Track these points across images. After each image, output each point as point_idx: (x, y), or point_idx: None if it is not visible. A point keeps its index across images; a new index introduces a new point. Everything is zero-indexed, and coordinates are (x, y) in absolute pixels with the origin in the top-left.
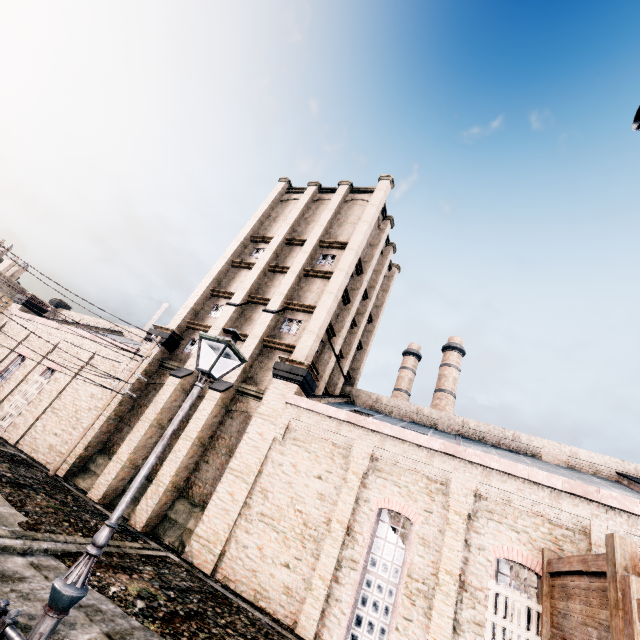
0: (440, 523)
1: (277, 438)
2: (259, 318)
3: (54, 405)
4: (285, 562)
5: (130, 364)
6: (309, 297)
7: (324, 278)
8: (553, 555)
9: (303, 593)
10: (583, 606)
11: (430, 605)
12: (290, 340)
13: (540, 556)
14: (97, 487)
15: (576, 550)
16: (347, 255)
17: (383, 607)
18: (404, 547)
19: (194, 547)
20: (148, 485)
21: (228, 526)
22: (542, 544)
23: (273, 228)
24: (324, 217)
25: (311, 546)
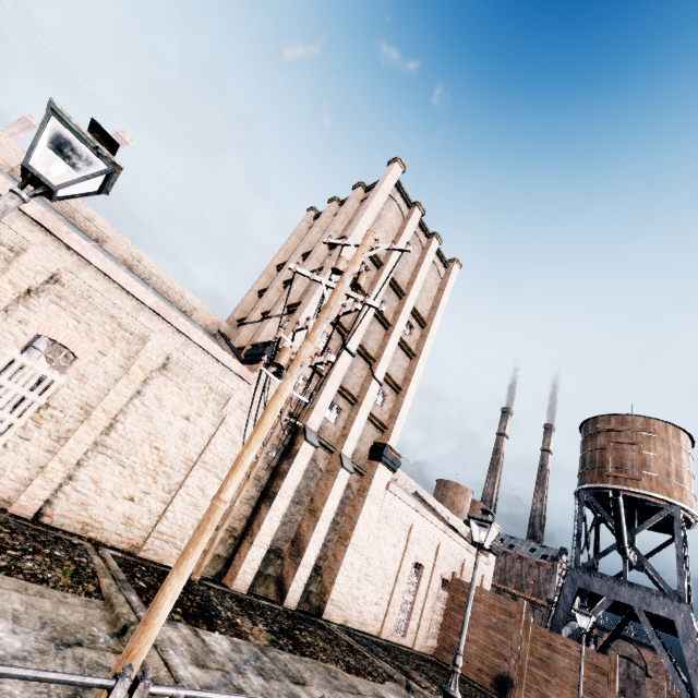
0: (431, 566)
1: (378, 518)
2: (371, 385)
3: (104, 441)
4: (376, 602)
5: (243, 399)
6: (394, 369)
7: (405, 352)
8: (456, 575)
9: (382, 616)
10: (487, 608)
11: (422, 604)
12: (378, 413)
13: (451, 574)
14: (243, 577)
15: (458, 570)
16: (428, 345)
17: (406, 610)
18: (417, 579)
19: (330, 609)
20: (270, 557)
21: (351, 588)
22: (453, 569)
23: (377, 236)
24: (421, 275)
25: (388, 589)
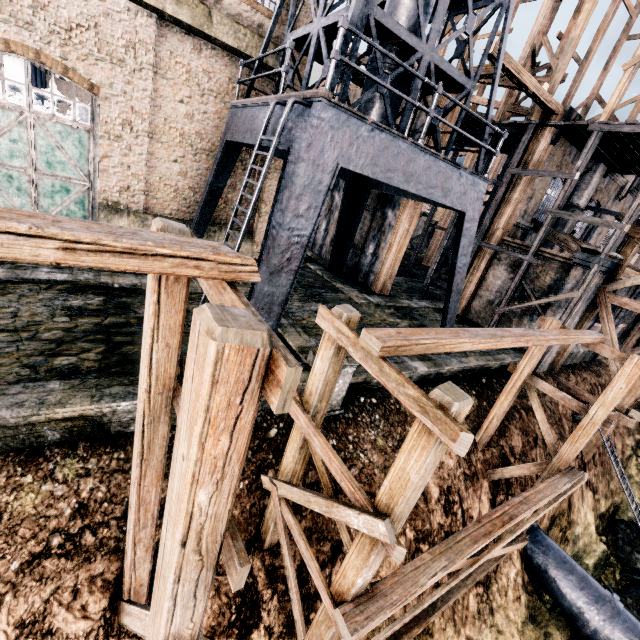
0: None
1: None
2: None
3: None
4: None
5: None
6: None
7: None
8: None
9: None
10: None
11: None
12: None
13: None
14: None
15: None
16: None
17: None
18: None
19: None
20: None
21: None
22: None
23: None
24: None
25: None
